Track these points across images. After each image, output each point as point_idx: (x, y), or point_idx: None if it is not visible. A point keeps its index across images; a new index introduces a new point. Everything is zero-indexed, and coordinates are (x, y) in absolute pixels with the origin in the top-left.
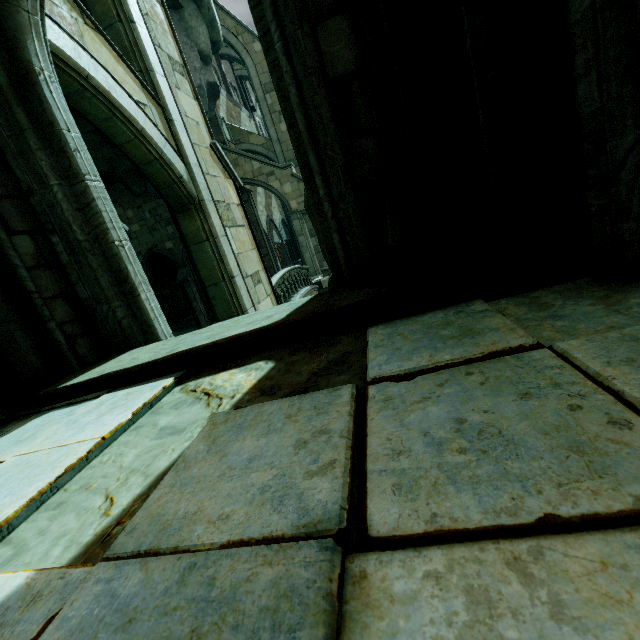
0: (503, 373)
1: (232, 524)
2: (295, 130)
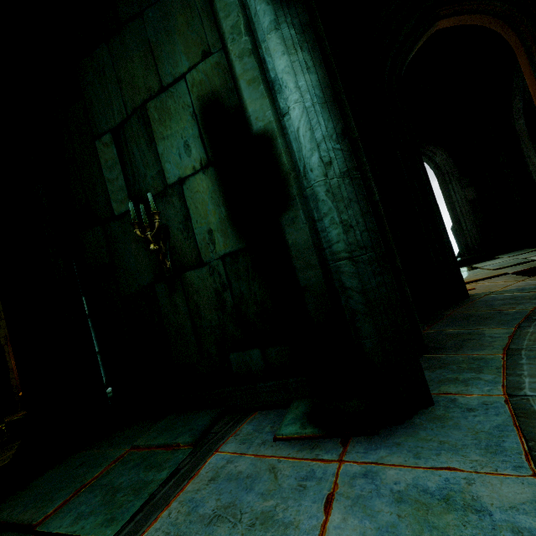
0: (535, 252)
1: (500, 262)
2: (453, 212)
